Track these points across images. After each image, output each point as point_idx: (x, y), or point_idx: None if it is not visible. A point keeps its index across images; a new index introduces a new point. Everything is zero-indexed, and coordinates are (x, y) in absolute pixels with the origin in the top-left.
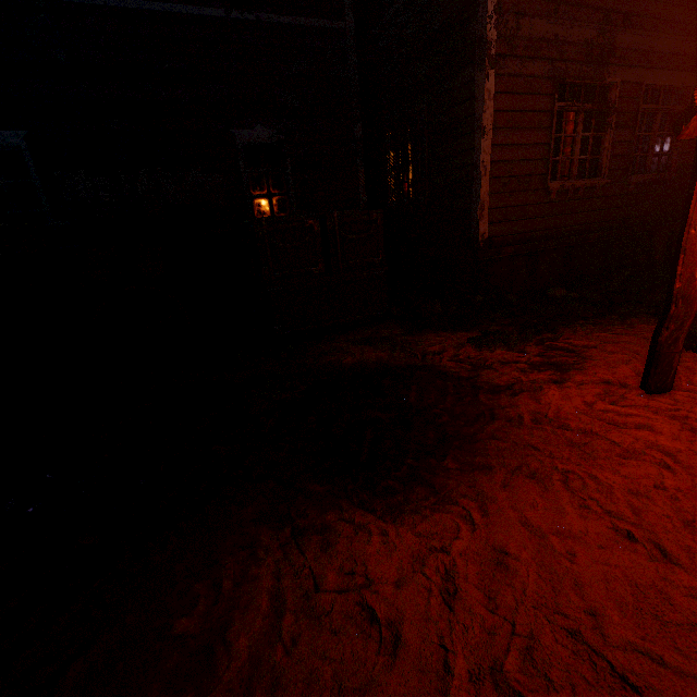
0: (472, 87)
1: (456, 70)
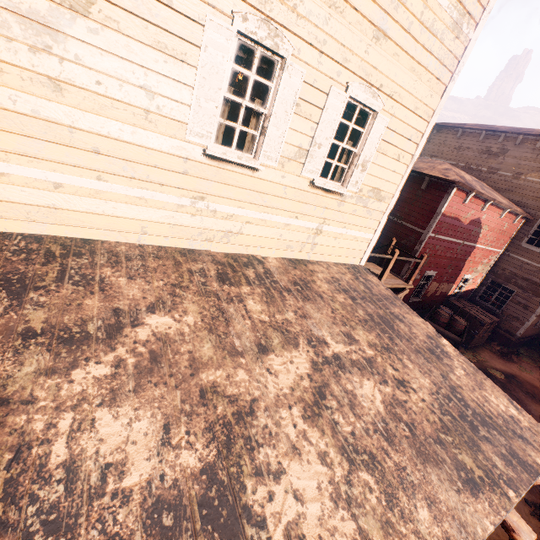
0: (538, 304)
1: (535, 295)
